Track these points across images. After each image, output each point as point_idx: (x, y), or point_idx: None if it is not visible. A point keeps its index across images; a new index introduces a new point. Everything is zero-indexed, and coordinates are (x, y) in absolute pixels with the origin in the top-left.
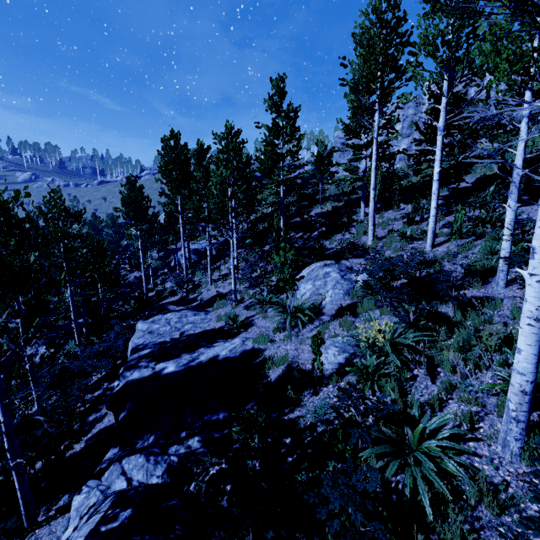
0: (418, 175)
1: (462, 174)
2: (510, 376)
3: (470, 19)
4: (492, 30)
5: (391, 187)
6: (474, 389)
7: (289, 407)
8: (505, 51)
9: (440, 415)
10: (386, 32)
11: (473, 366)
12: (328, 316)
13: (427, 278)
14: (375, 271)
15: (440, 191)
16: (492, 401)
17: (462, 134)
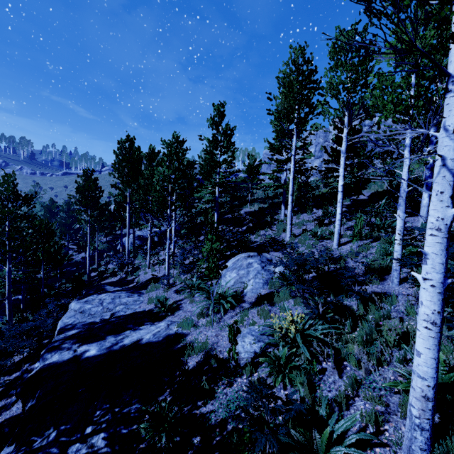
0: (327, 187)
1: (360, 188)
2: (409, 374)
3: (363, 74)
4: (380, 80)
5: (306, 195)
6: (378, 385)
7: (203, 399)
8: (390, 96)
9: (347, 414)
10: (302, 79)
11: (376, 361)
12: (248, 304)
13: (334, 272)
14: (289, 264)
15: (344, 200)
16: (395, 399)
17: (360, 159)
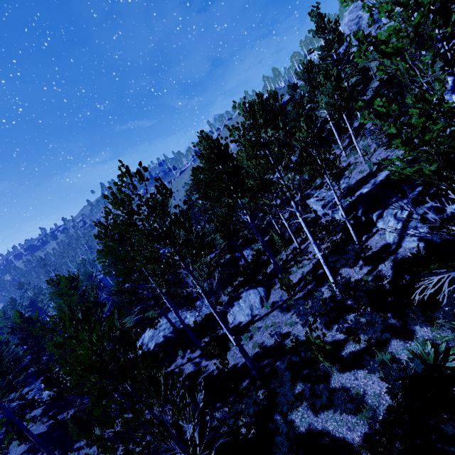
0: None
1: None
2: None
3: None
4: None
5: None
6: None
7: None
8: None
9: None
10: None
11: None
12: None
13: None
14: None
15: None
16: None
17: None
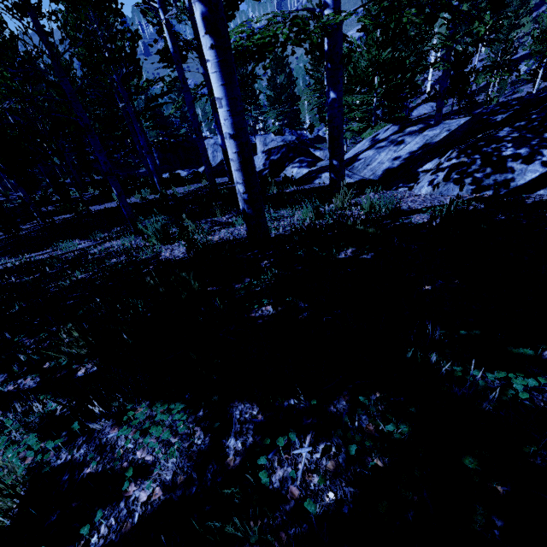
0: None
1: None
2: None
3: None
4: None
5: None
6: None
7: None
8: None
9: None
10: None
11: None
12: None
13: None
14: None
15: None
16: None
17: None
